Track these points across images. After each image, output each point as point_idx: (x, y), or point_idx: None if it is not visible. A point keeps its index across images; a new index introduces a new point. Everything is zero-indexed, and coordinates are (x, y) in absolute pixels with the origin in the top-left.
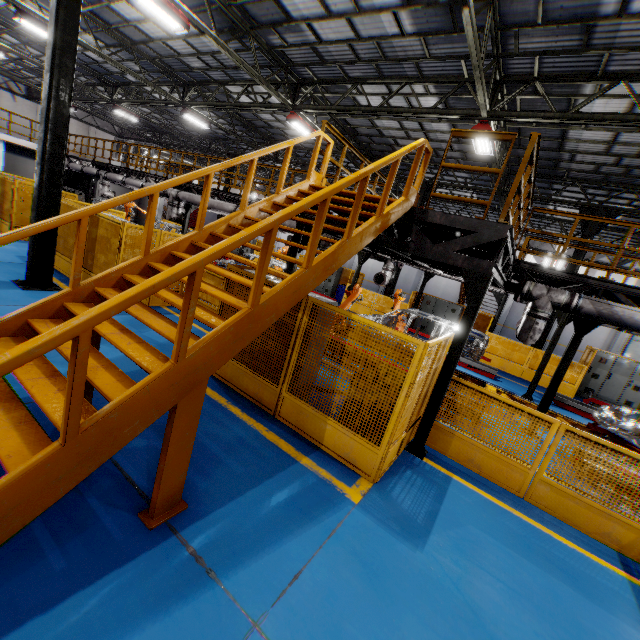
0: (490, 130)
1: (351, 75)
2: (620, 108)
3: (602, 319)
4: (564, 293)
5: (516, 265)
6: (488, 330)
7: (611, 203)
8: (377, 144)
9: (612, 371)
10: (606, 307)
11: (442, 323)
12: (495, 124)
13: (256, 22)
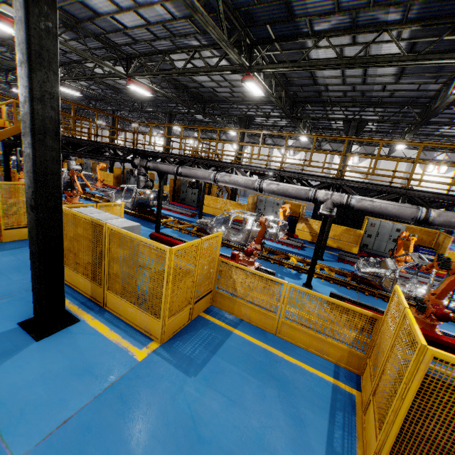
0: (132, 83)
1: (74, 59)
2: (191, 65)
3: (157, 170)
4: (144, 161)
5: (137, 151)
6: (210, 194)
7: (267, 112)
8: (134, 93)
9: (266, 206)
10: (156, 165)
11: (136, 188)
12: (149, 78)
13: (2, 38)
